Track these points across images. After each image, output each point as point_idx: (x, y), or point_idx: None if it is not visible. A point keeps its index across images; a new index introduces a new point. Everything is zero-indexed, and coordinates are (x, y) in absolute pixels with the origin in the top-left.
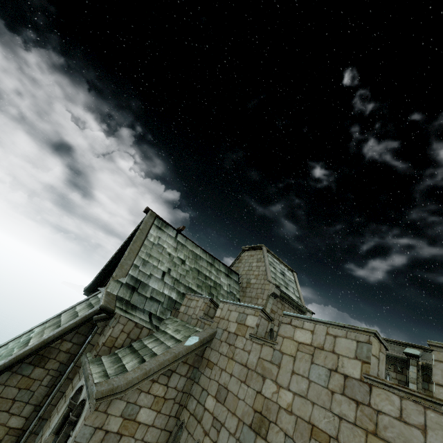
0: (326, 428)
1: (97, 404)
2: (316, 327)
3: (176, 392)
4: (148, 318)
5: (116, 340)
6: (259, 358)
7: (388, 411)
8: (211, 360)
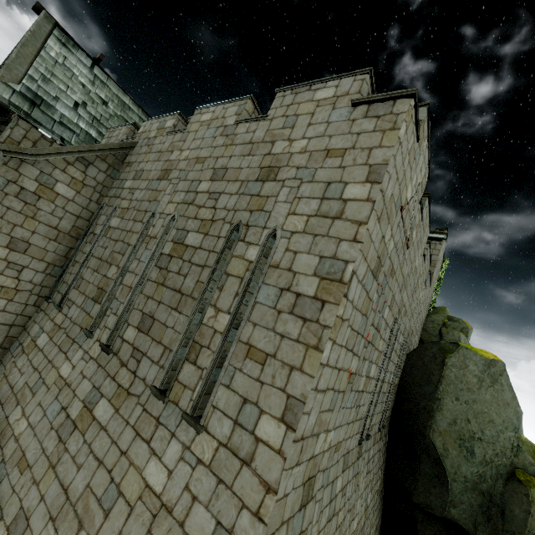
0: (206, 155)
1: (5, 159)
2: (217, 108)
3: (95, 182)
4: (59, 140)
5: (19, 145)
6: (172, 142)
7: (242, 132)
8: (131, 162)
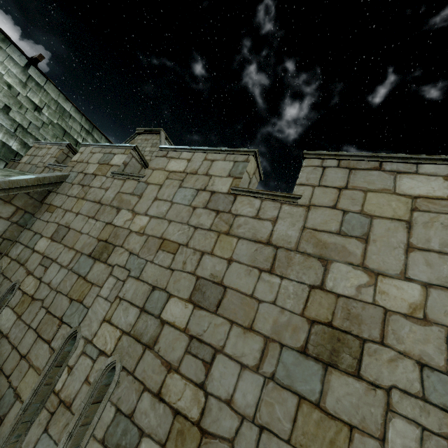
0: (178, 239)
1: None
2: (195, 155)
3: None
4: None
5: None
6: (119, 192)
7: (246, 213)
8: (54, 204)
